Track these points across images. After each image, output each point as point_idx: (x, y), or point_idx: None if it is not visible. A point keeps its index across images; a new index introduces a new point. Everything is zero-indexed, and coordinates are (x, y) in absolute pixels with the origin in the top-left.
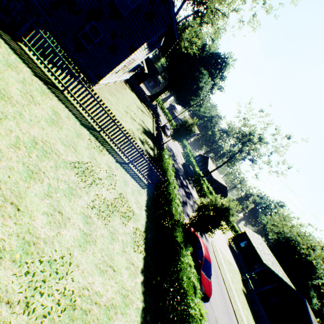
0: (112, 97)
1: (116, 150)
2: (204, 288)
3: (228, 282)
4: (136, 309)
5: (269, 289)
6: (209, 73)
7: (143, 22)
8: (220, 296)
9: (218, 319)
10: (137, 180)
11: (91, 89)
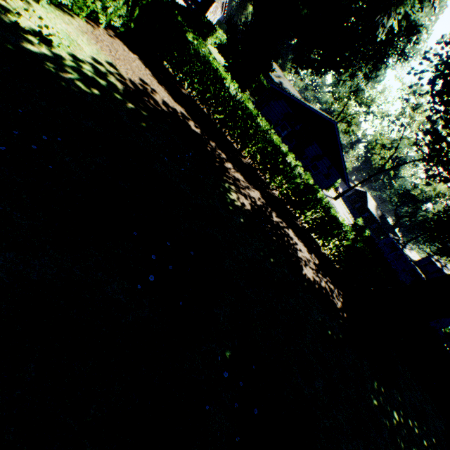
0: None
1: None
2: None
3: None
4: None
5: None
6: None
7: None
8: None
9: None
10: None
11: None
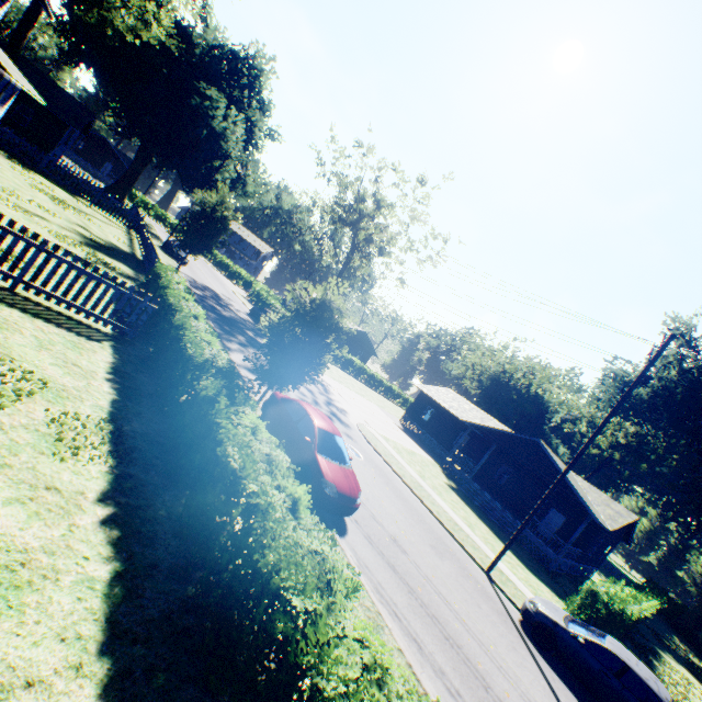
0: None
1: None
2: (335, 484)
3: (413, 479)
4: (81, 583)
5: (491, 463)
6: (229, 99)
7: None
8: (397, 503)
9: (400, 536)
10: (66, 324)
11: None
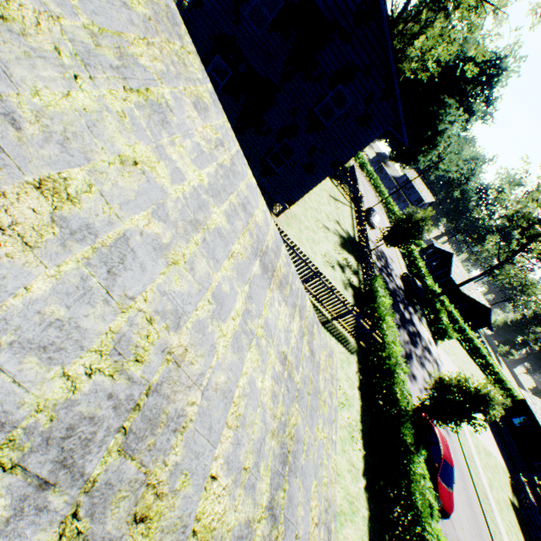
0: (298, 206)
1: (316, 305)
2: (442, 502)
3: (482, 488)
4: (362, 517)
5: None
6: (459, 94)
7: (353, 129)
8: (466, 510)
9: None
10: (344, 342)
11: (290, 241)
